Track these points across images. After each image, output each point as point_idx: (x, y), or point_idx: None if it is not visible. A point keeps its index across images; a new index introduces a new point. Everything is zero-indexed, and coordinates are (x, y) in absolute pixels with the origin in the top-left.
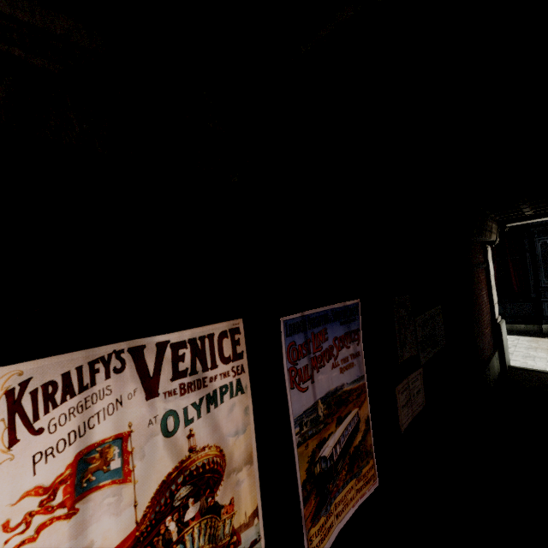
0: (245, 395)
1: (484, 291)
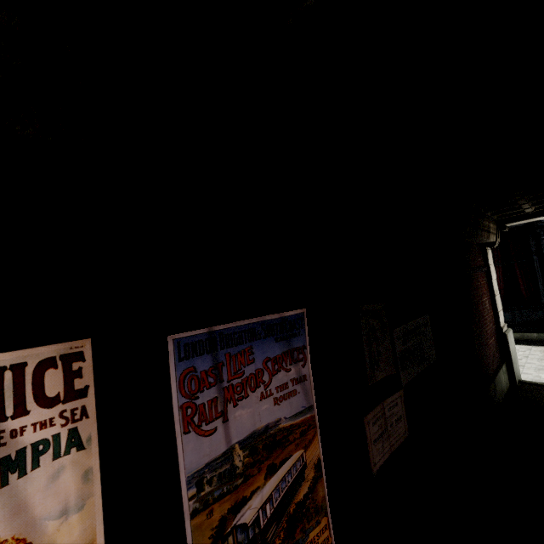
0: (86, 451)
1: (485, 297)
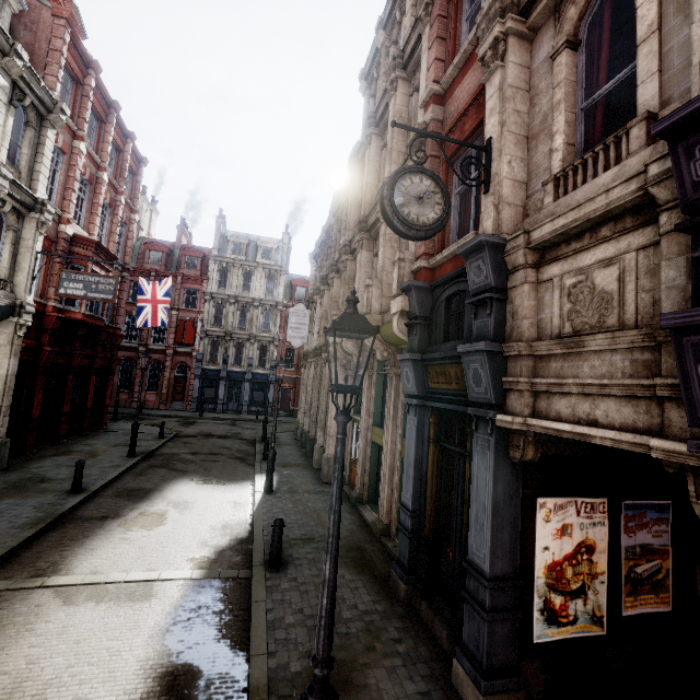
0: (605, 527)
1: None
